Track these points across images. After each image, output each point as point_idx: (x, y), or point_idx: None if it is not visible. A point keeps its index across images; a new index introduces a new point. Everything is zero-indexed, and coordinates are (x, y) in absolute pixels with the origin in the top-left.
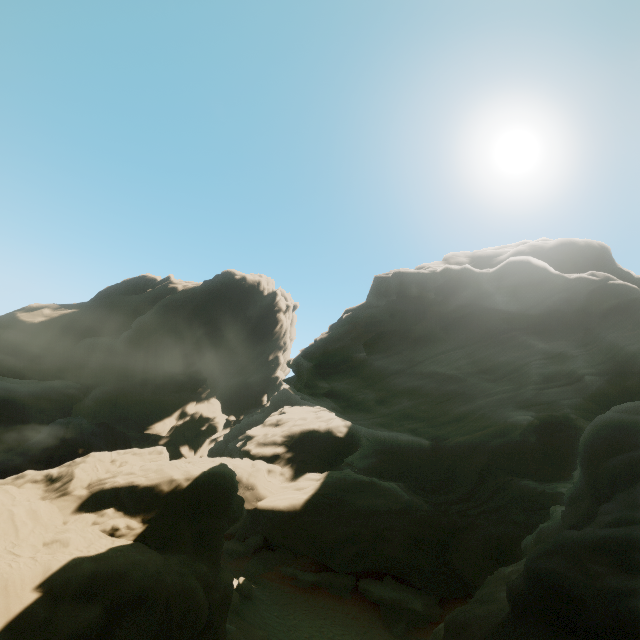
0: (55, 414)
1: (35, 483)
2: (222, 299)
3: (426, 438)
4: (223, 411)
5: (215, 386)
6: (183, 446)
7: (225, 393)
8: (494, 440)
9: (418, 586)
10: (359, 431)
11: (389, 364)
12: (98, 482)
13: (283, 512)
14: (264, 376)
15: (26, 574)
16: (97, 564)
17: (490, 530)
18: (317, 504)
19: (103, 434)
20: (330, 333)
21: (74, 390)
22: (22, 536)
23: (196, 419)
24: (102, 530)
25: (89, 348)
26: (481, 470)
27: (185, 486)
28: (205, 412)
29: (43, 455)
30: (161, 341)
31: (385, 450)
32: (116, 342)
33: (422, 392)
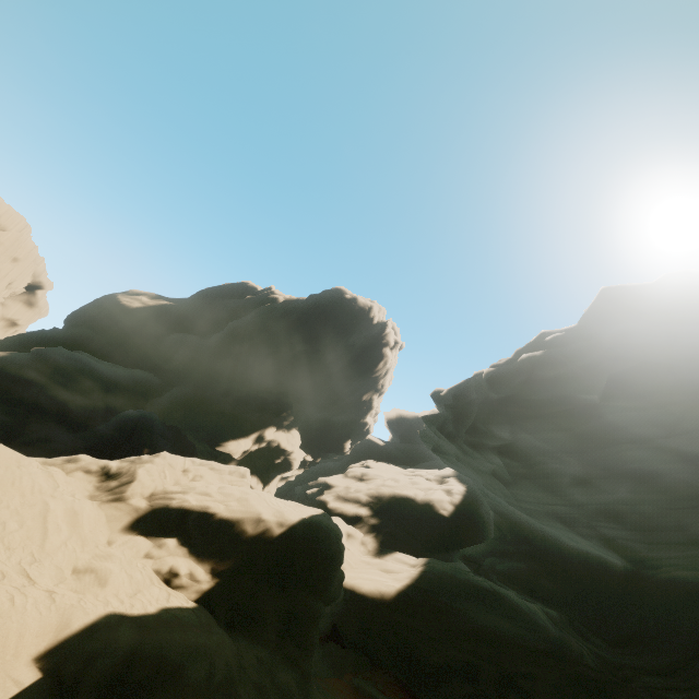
0: (129, 404)
1: (87, 473)
2: (327, 317)
3: (624, 557)
4: (300, 447)
5: (299, 415)
6: (252, 476)
7: (305, 427)
8: None
9: None
10: (469, 514)
11: (630, 423)
12: (163, 494)
13: (366, 598)
14: (352, 418)
15: (30, 625)
16: (140, 636)
17: None
18: (414, 601)
19: (172, 439)
20: (546, 350)
21: (153, 384)
22: (49, 547)
23: (272, 448)
24: (156, 570)
25: (177, 343)
26: None
27: (276, 534)
28: (284, 442)
29: (107, 446)
30: (252, 351)
31: (535, 554)
32: (205, 342)
33: (659, 483)
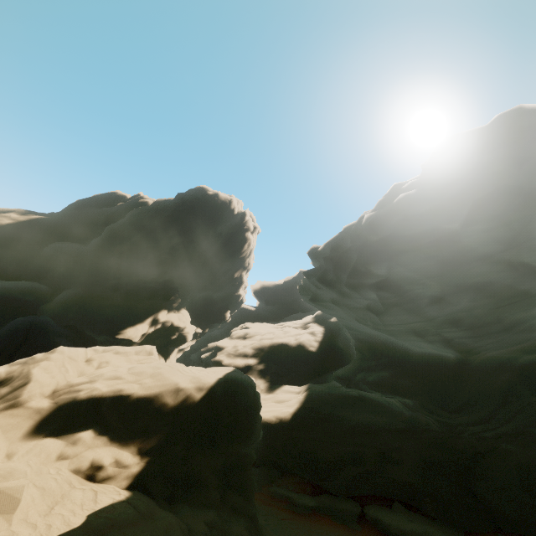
0: (18, 314)
1: None
2: (196, 212)
3: (458, 350)
4: (190, 323)
5: (185, 297)
6: None
7: (191, 306)
8: (523, 356)
9: (433, 516)
10: (329, 346)
11: (480, 243)
12: (67, 388)
13: (268, 426)
14: (228, 293)
15: None
16: None
17: (525, 457)
18: (305, 419)
19: (70, 336)
20: (418, 188)
21: (40, 291)
22: None
23: (167, 327)
24: (74, 470)
25: (58, 252)
26: (505, 389)
27: (197, 398)
28: (176, 321)
29: (1, 355)
30: (133, 249)
31: (391, 364)
32: (86, 247)
33: (491, 290)
